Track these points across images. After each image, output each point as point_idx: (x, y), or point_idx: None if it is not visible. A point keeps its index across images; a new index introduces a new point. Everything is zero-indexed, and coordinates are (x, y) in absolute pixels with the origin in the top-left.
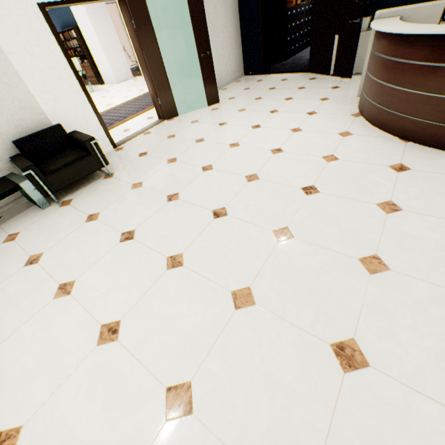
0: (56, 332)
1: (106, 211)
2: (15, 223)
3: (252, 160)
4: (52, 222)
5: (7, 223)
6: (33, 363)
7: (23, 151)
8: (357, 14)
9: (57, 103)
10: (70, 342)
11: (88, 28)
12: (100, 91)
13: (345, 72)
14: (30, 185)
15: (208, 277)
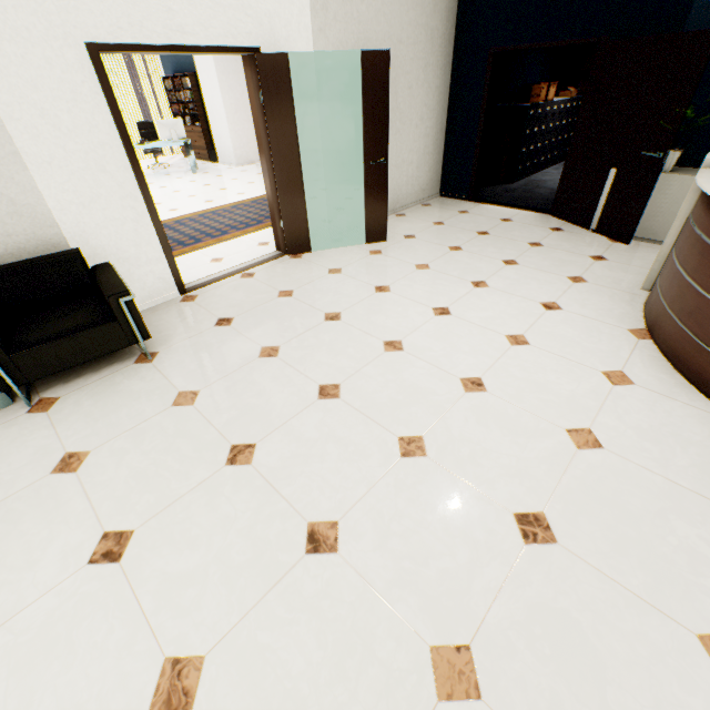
0: None
1: (102, 451)
2: None
3: (421, 397)
4: None
5: None
6: None
7: None
8: (658, 144)
9: (87, 210)
10: None
11: (211, 79)
12: (207, 173)
13: (620, 232)
14: None
15: None
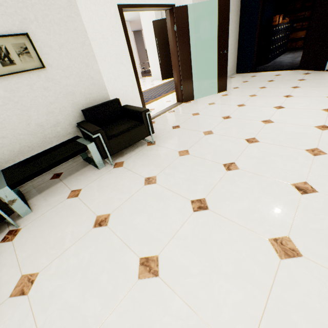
0: None
1: (161, 175)
2: (75, 180)
3: (301, 135)
4: (110, 182)
5: (68, 179)
6: None
7: (88, 118)
8: None
9: (116, 82)
10: None
11: None
12: None
13: None
14: (94, 146)
15: None
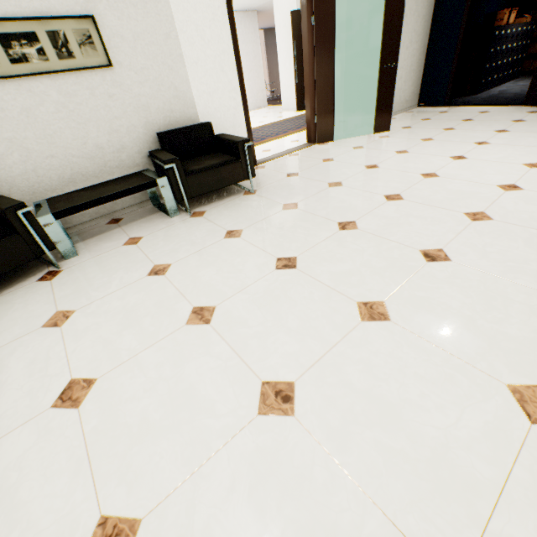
0: (191, 374)
1: (250, 229)
2: (138, 227)
3: (469, 195)
4: (181, 232)
5: (129, 226)
6: (158, 413)
7: (165, 145)
8: None
9: (211, 99)
10: (213, 395)
11: None
12: None
13: None
14: (167, 183)
15: (445, 348)
